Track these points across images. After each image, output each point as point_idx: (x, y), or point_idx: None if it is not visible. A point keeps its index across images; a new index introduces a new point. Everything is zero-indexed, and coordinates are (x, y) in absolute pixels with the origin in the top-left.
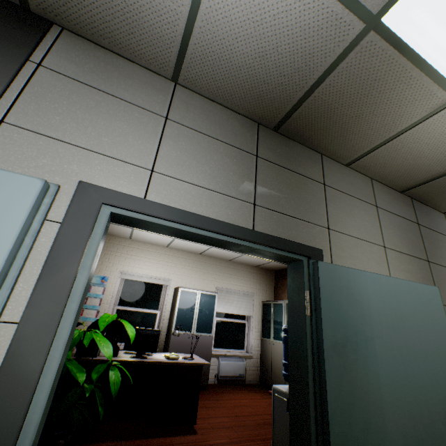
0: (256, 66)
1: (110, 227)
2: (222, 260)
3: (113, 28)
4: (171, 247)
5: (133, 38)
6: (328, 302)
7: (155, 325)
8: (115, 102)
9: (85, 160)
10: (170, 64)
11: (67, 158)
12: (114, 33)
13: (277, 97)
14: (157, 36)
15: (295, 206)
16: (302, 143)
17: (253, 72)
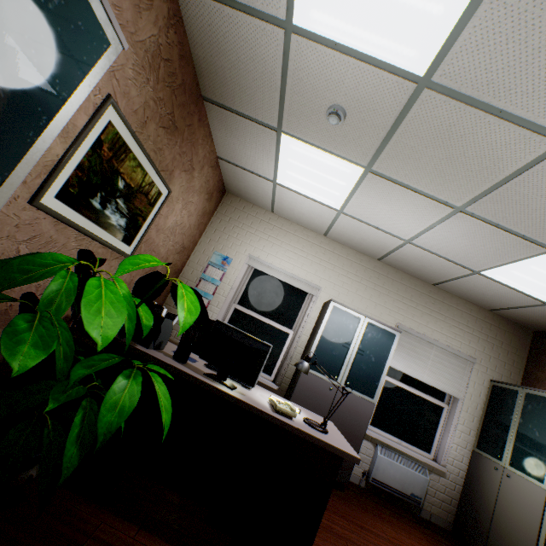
0: None
1: (244, 180)
2: (419, 281)
3: None
4: (331, 235)
5: None
6: None
7: (281, 350)
8: None
9: None
10: None
11: None
12: None
13: None
14: None
15: None
16: None
17: None
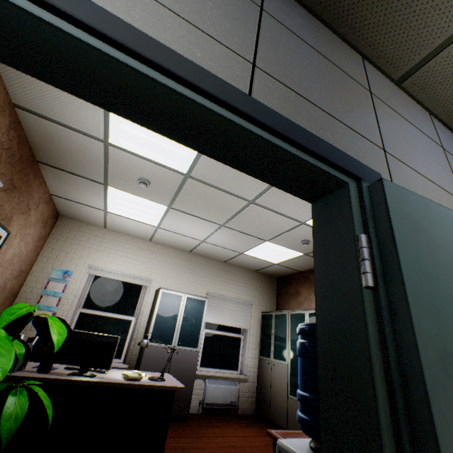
0: None
1: (78, 209)
2: (216, 261)
3: None
4: (155, 240)
5: None
6: (414, 259)
7: (127, 335)
8: None
9: None
10: None
11: None
12: None
13: None
14: None
15: (328, 99)
16: (334, 28)
17: None
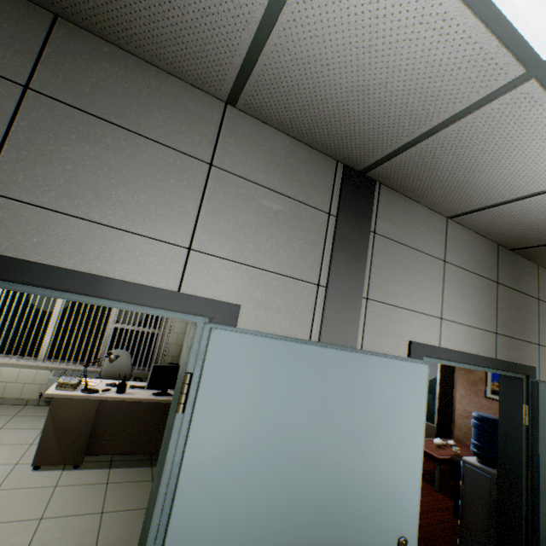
0: (540, 224)
1: None
2: None
3: (432, 191)
4: None
5: (442, 198)
6: (543, 416)
7: None
8: (416, 256)
9: (408, 320)
10: (458, 211)
11: (400, 321)
12: (428, 193)
13: (538, 238)
14: (467, 200)
15: (519, 328)
16: (527, 259)
17: (533, 226)
